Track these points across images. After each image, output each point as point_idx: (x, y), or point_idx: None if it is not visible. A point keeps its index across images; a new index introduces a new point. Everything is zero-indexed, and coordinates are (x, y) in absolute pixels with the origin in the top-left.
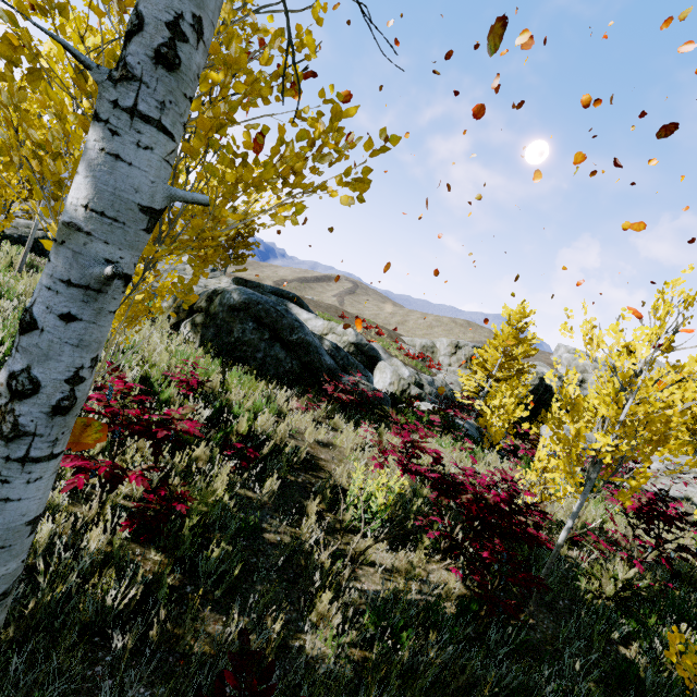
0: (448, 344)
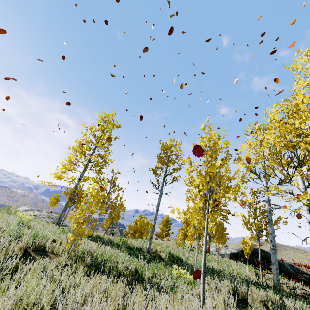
0: None
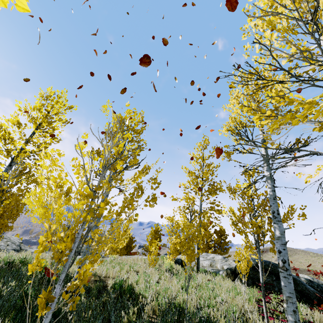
0: None
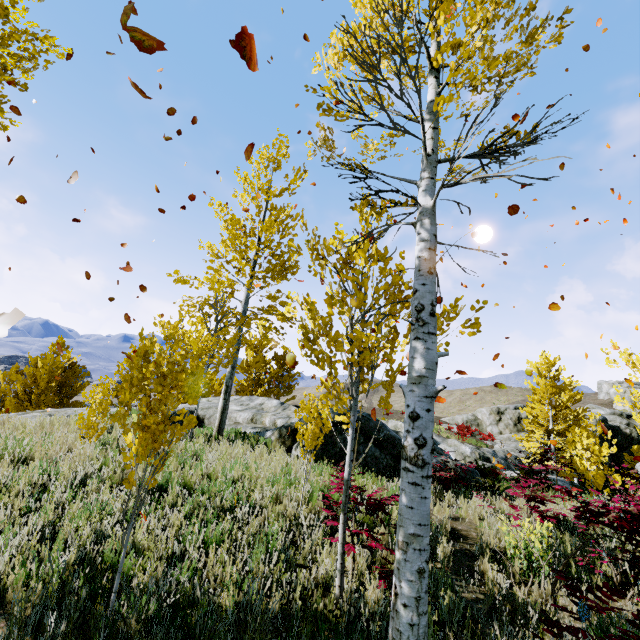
0: (489, 413)
